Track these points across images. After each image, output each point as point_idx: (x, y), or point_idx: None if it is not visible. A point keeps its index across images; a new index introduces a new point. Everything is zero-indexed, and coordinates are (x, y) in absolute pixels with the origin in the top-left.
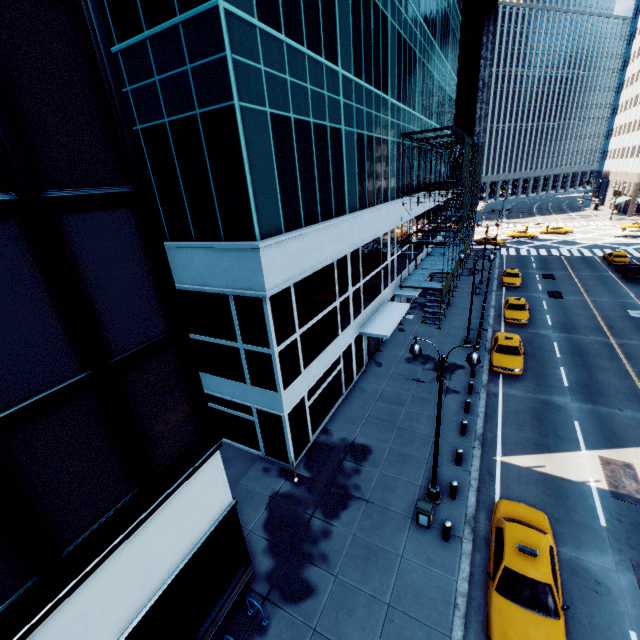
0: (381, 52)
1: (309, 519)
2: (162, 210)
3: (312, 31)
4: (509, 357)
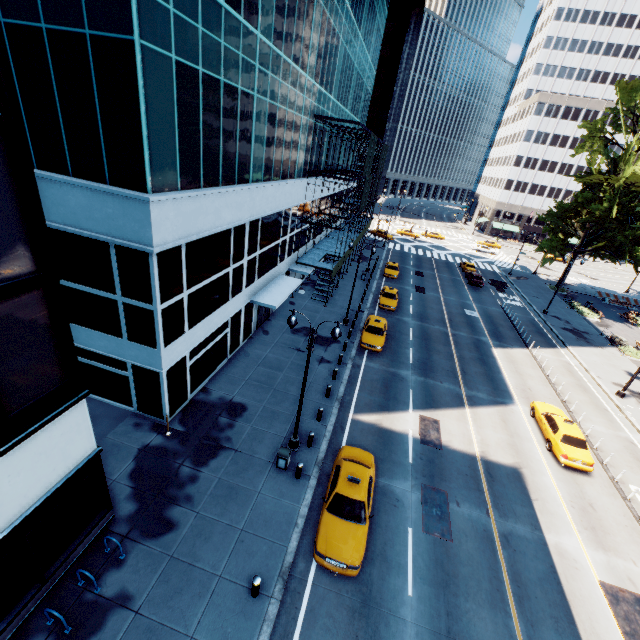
0: (304, 26)
1: (178, 467)
2: (29, 130)
3: None
4: (375, 336)
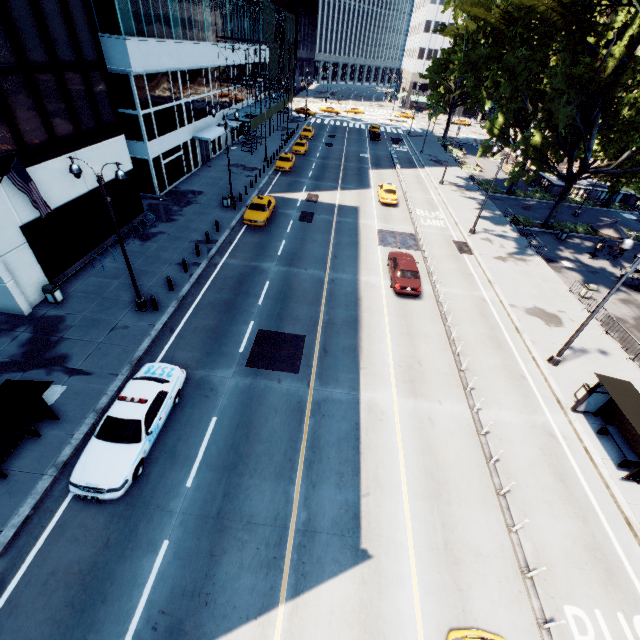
0: None
1: (171, 208)
2: None
3: None
4: (284, 163)
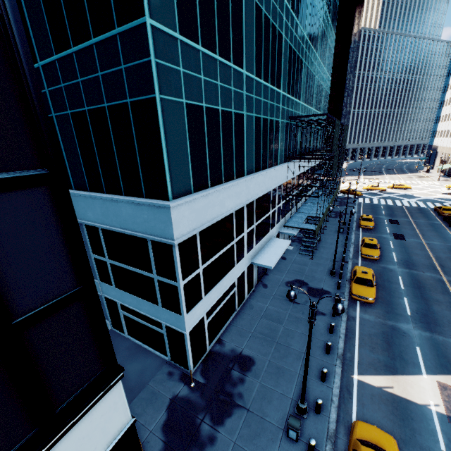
0: (276, 59)
1: (199, 424)
2: (101, 170)
3: (223, 43)
4: (365, 287)
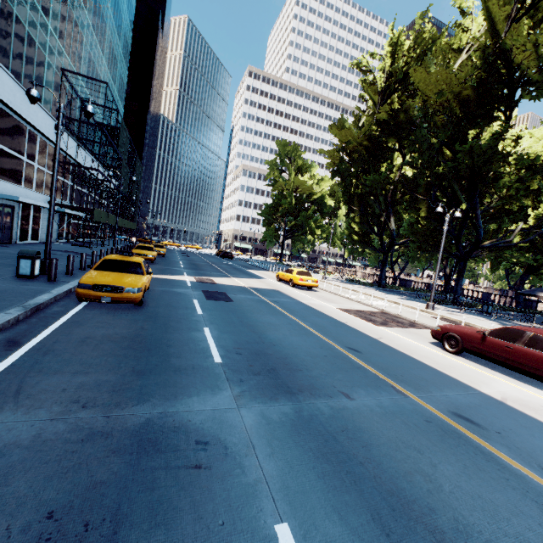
0: None
1: None
2: None
3: None
4: (145, 250)
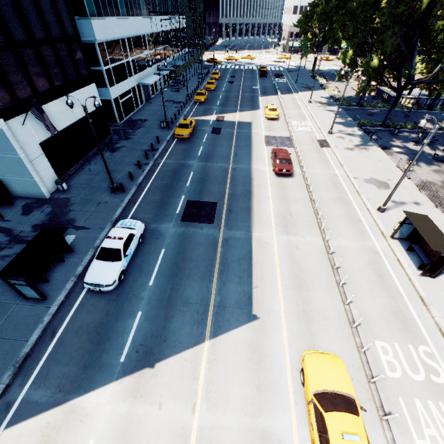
0: None
1: (128, 131)
2: None
3: None
4: (200, 96)
